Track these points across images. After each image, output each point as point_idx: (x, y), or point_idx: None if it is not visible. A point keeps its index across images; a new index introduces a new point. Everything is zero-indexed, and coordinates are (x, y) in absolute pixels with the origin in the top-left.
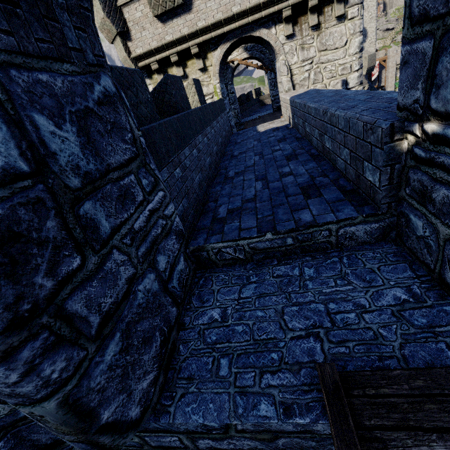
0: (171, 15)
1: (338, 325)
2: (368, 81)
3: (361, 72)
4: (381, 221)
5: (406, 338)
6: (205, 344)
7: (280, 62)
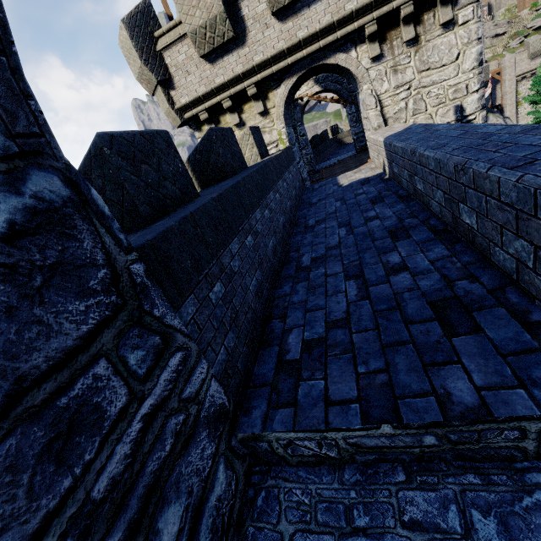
0: (221, 53)
1: None
2: None
3: (482, 93)
4: None
5: None
6: None
7: (364, 93)
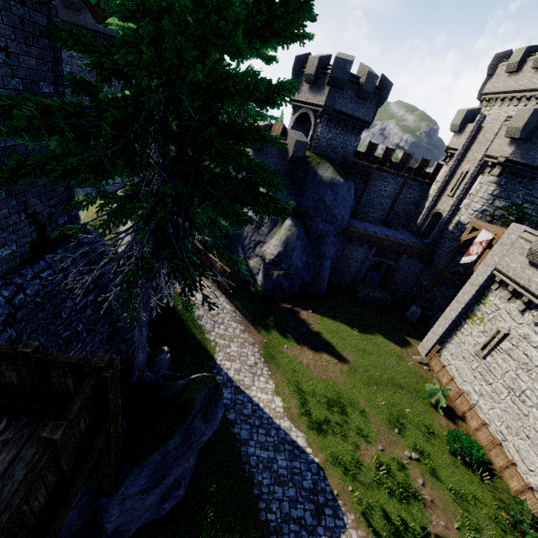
0: None
1: None
2: (286, 177)
3: None
4: None
5: None
6: None
7: None
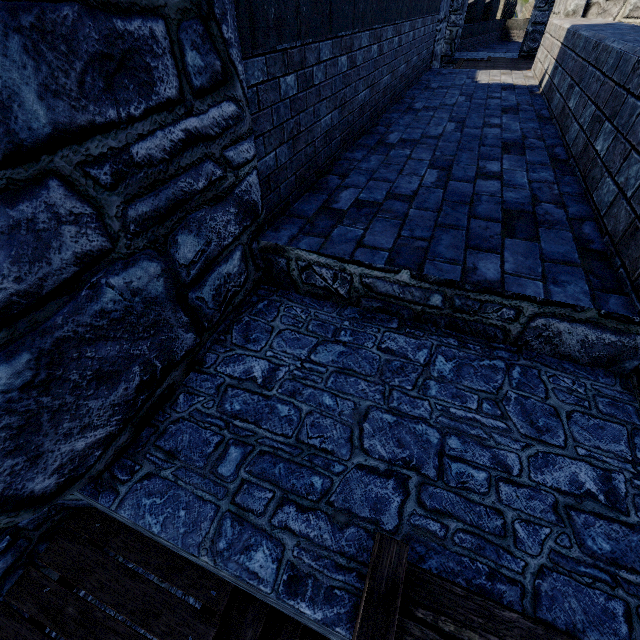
0: None
1: (448, 481)
2: None
3: None
4: (626, 336)
5: (556, 561)
6: (219, 411)
7: None
